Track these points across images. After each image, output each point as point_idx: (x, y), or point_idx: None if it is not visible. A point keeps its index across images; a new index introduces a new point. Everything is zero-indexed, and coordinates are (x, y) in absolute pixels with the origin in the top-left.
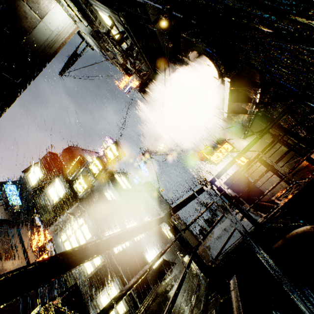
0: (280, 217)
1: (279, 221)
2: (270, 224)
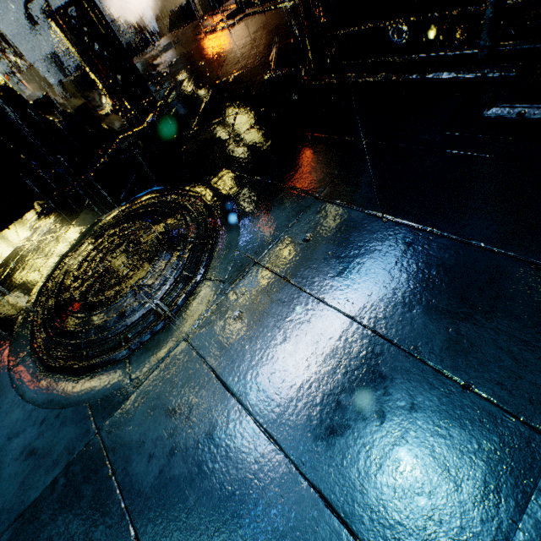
0: (253, 3)
1: (252, 5)
2: (248, 5)
